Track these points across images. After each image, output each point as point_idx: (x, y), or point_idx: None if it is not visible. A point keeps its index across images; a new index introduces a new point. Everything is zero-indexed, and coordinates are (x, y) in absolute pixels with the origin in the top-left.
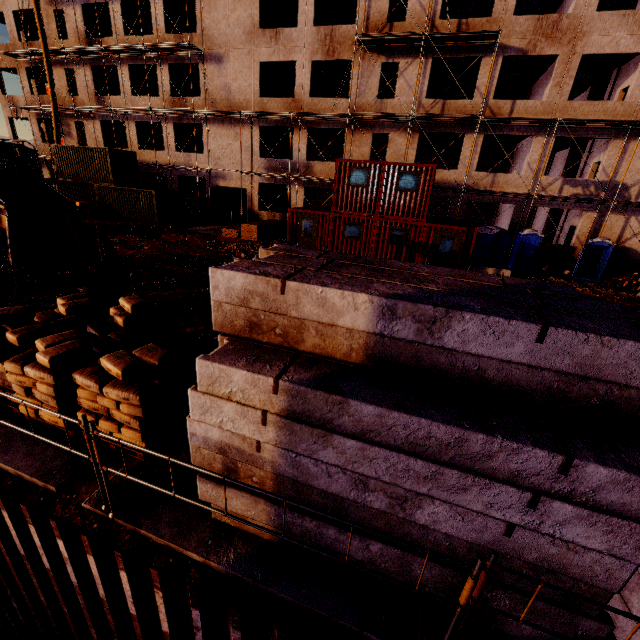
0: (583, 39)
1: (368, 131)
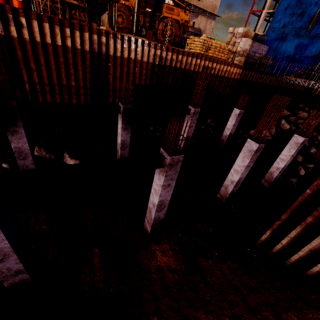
0: None
1: None
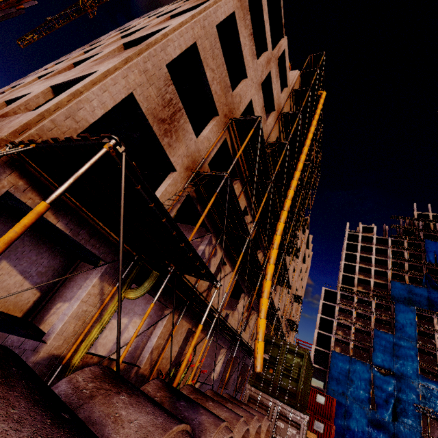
0: (290, 336)
1: None
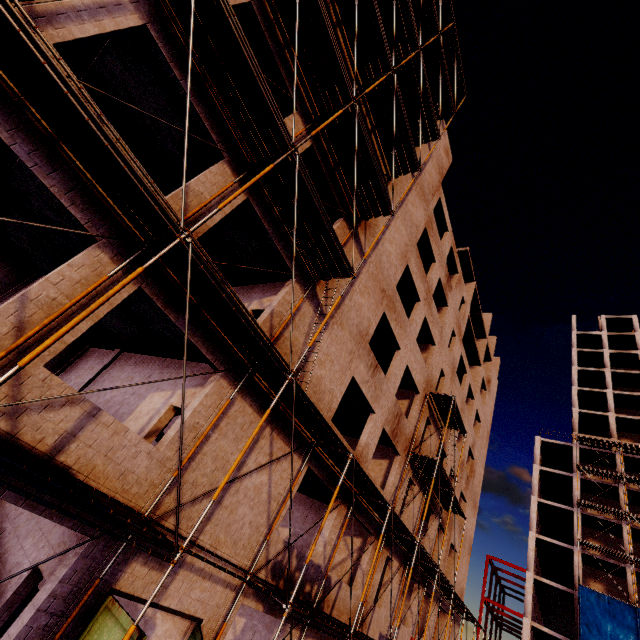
0: (452, 530)
1: (386, 550)
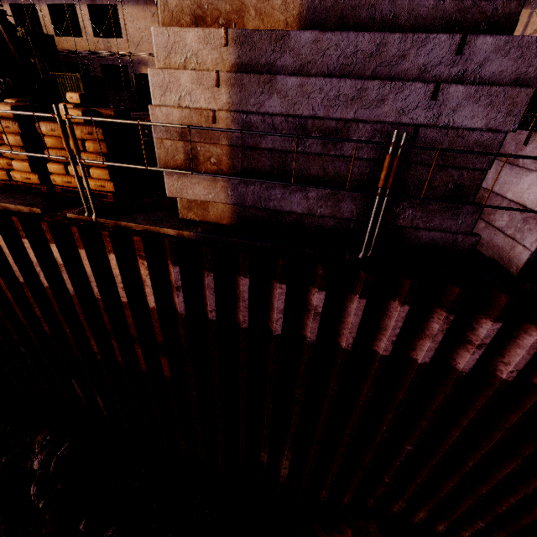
0: None
1: None
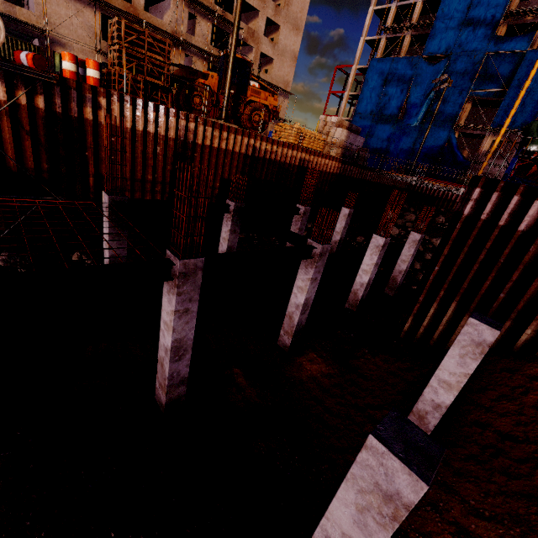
0: (261, 45)
1: (183, 51)
